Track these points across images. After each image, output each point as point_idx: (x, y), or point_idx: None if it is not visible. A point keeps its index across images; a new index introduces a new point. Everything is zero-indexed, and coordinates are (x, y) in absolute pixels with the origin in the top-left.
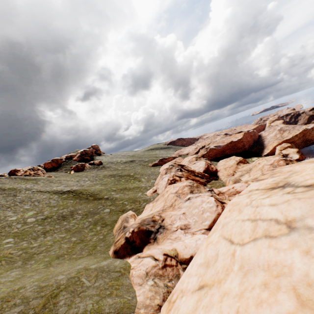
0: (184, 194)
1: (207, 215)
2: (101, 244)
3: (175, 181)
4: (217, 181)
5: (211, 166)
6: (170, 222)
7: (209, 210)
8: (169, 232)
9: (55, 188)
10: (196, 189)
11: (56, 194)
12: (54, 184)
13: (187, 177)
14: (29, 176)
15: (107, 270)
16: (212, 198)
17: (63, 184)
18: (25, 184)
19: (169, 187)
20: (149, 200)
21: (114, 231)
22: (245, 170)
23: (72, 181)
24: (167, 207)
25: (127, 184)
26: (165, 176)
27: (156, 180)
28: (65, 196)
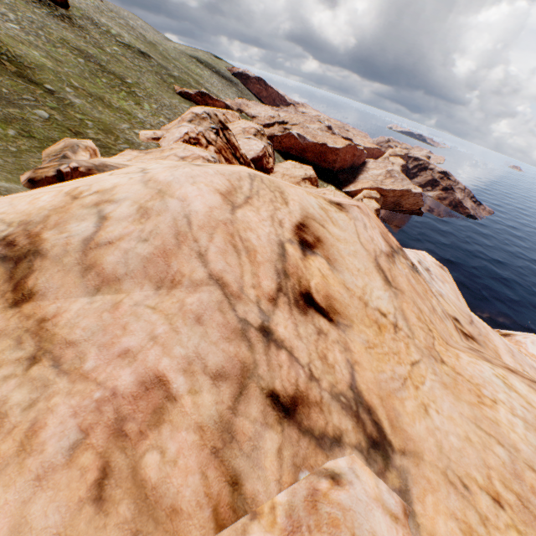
0: None
1: None
2: (9, 159)
3: (198, 144)
4: None
5: (269, 159)
6: None
7: None
8: None
9: None
10: None
11: None
12: None
13: (221, 150)
14: None
15: (4, 193)
16: None
17: None
18: None
19: (179, 145)
20: (137, 147)
21: (44, 154)
22: None
23: None
24: None
25: (109, 93)
26: (185, 125)
27: (171, 123)
28: None
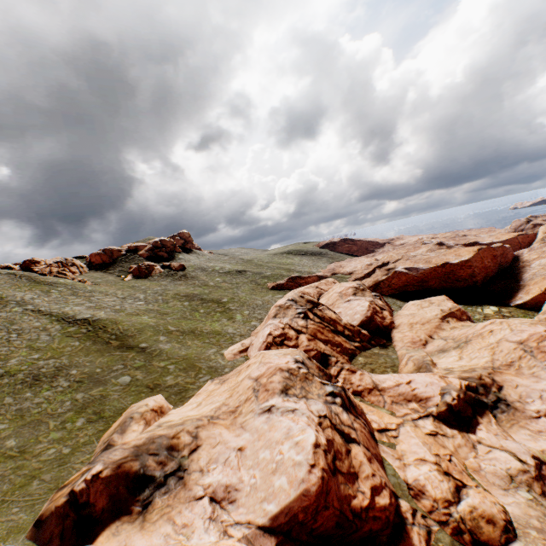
0: (267, 390)
1: (280, 483)
2: (50, 473)
3: (285, 339)
4: (384, 352)
5: (382, 313)
6: (205, 460)
7: (290, 471)
8: (182, 498)
9: (69, 308)
10: (301, 384)
11: (61, 321)
12: (76, 298)
13: (315, 334)
14: (47, 276)
15: None
16: (309, 436)
17: (91, 301)
18: (27, 291)
19: (256, 356)
20: (219, 372)
21: (101, 440)
22: (454, 340)
23: (113, 297)
24: (224, 413)
25: (203, 321)
26: (269, 324)
27: (261, 323)
28: (71, 330)
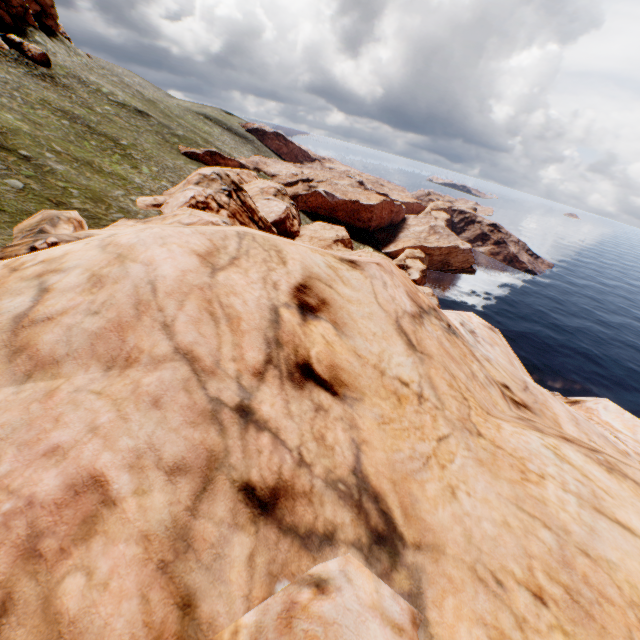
0: None
1: None
2: None
3: (208, 208)
4: None
5: (293, 221)
6: None
7: None
8: None
9: None
10: None
11: None
12: None
13: (235, 214)
14: None
15: None
16: None
17: None
18: None
19: (184, 210)
20: (133, 215)
21: (17, 230)
22: None
23: None
24: None
25: (100, 156)
26: (191, 188)
27: (175, 187)
28: None
